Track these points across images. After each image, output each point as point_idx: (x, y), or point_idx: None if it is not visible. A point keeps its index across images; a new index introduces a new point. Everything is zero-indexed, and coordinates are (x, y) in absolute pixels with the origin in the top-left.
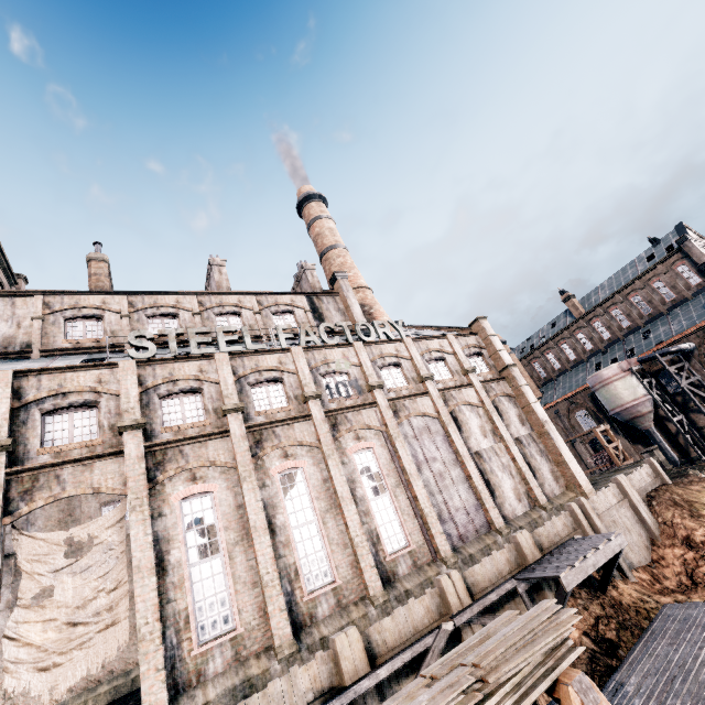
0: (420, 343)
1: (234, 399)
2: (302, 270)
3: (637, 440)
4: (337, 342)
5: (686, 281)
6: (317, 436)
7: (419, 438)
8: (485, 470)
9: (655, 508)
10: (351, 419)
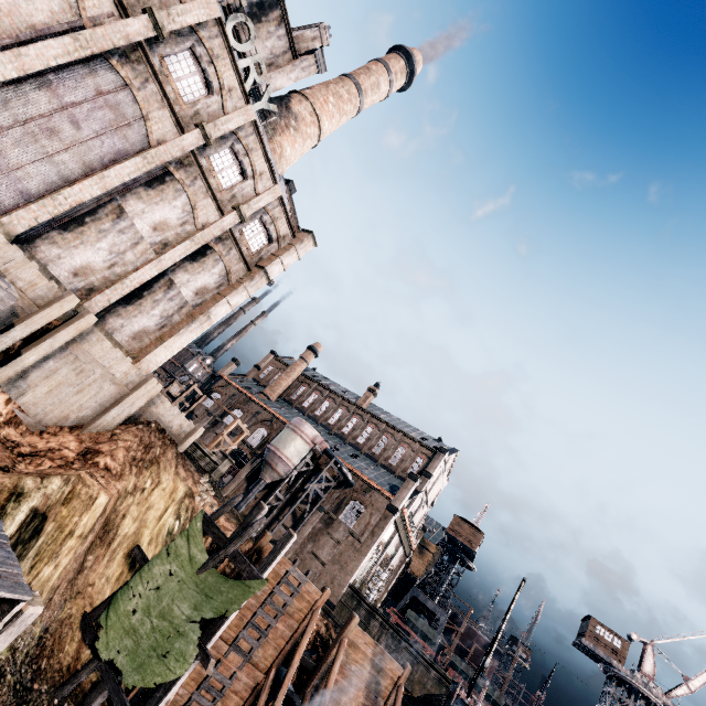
0: (255, 137)
1: None
2: (317, 25)
3: (252, 480)
4: None
5: (410, 467)
6: None
7: (101, 100)
8: (99, 220)
9: (133, 428)
10: None
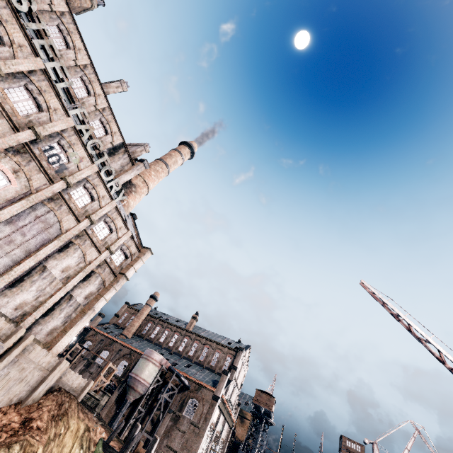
0: (116, 213)
1: (6, 69)
2: (143, 144)
3: (119, 402)
4: (91, 152)
5: (223, 365)
6: (2, 137)
7: (37, 220)
8: (32, 276)
9: (51, 395)
10: (31, 165)
